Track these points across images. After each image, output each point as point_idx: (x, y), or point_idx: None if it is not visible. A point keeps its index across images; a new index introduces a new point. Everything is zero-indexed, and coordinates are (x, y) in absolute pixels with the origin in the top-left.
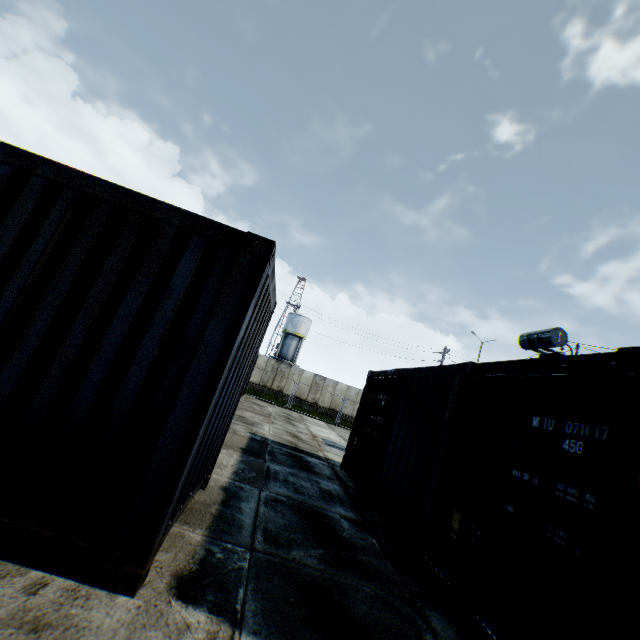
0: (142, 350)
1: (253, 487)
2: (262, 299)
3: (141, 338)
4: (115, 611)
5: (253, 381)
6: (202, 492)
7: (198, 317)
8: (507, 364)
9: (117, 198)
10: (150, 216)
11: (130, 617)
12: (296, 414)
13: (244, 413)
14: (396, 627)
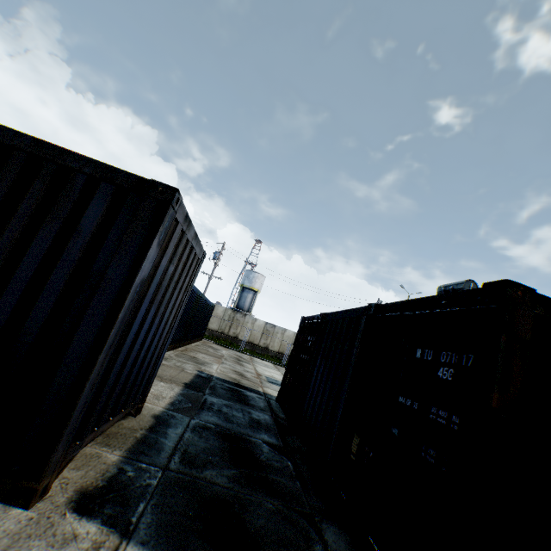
0: (50, 285)
1: (185, 416)
2: (178, 244)
3: (50, 274)
4: (5, 522)
5: (212, 328)
6: (133, 419)
7: (104, 255)
8: (402, 304)
9: (33, 148)
10: (63, 165)
11: (18, 528)
12: (247, 356)
13: (197, 354)
14: (288, 539)
